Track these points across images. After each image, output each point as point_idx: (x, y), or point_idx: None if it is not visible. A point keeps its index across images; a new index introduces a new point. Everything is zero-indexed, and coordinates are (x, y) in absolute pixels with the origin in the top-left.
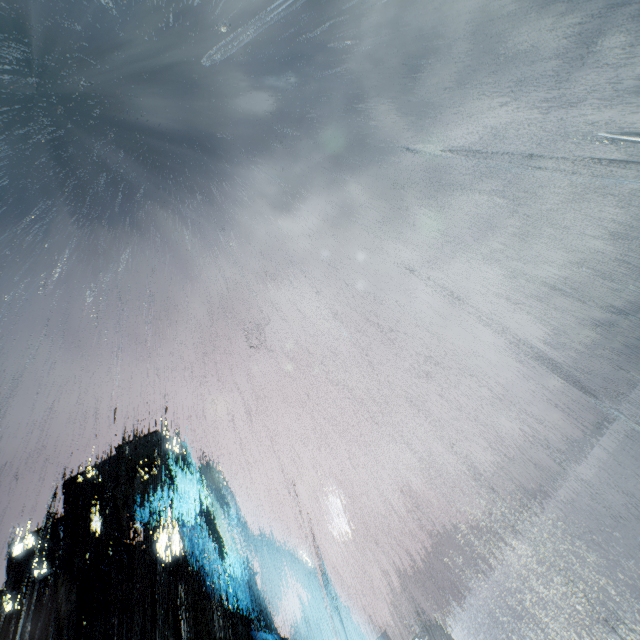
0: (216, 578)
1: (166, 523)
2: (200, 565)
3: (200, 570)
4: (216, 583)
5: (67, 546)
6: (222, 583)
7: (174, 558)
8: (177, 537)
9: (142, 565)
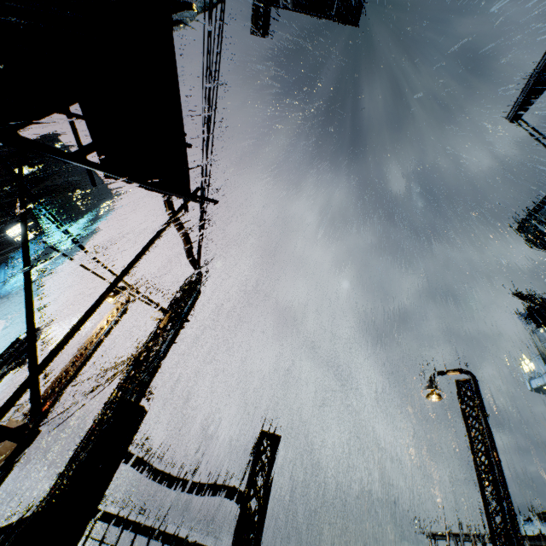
0: (5, 273)
1: (41, 224)
2: (13, 259)
3: (9, 261)
4: (1, 275)
5: (1, 153)
6: (2, 279)
7: (14, 239)
8: (32, 236)
9: (0, 214)
